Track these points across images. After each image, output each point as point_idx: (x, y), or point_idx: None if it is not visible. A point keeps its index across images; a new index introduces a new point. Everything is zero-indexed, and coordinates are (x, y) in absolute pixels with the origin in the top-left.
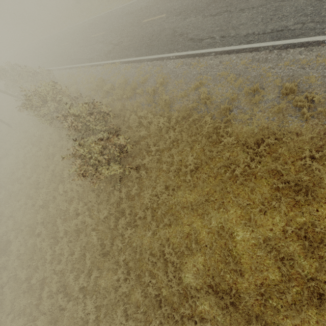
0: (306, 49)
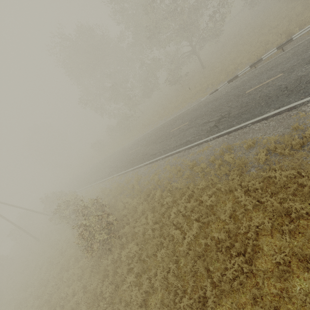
0: (198, 146)
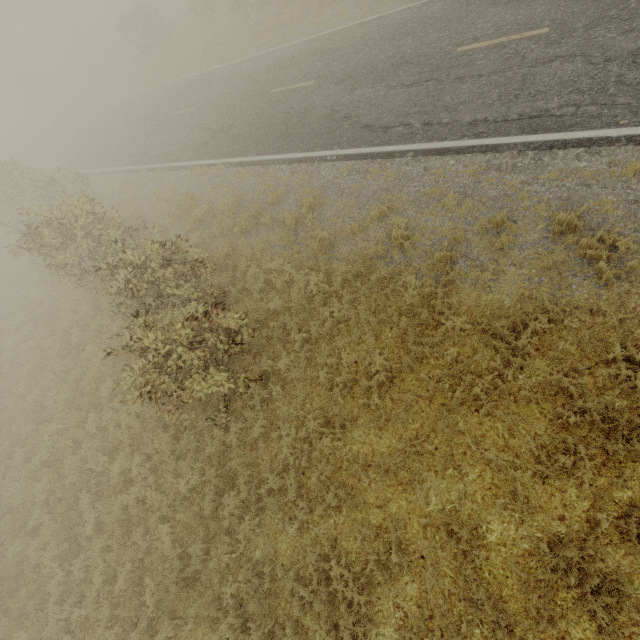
0: (589, 151)
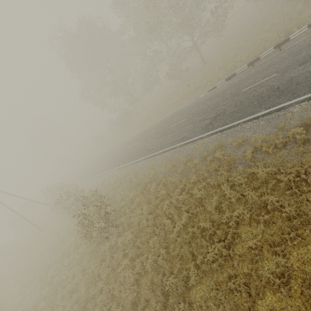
0: (193, 143)
